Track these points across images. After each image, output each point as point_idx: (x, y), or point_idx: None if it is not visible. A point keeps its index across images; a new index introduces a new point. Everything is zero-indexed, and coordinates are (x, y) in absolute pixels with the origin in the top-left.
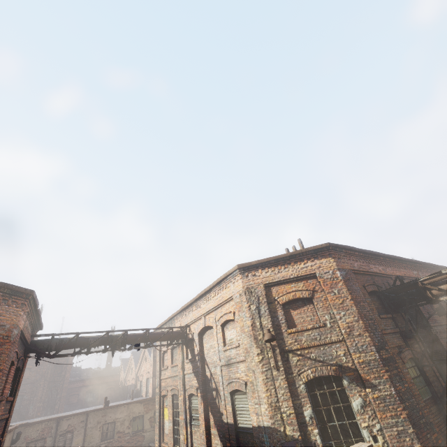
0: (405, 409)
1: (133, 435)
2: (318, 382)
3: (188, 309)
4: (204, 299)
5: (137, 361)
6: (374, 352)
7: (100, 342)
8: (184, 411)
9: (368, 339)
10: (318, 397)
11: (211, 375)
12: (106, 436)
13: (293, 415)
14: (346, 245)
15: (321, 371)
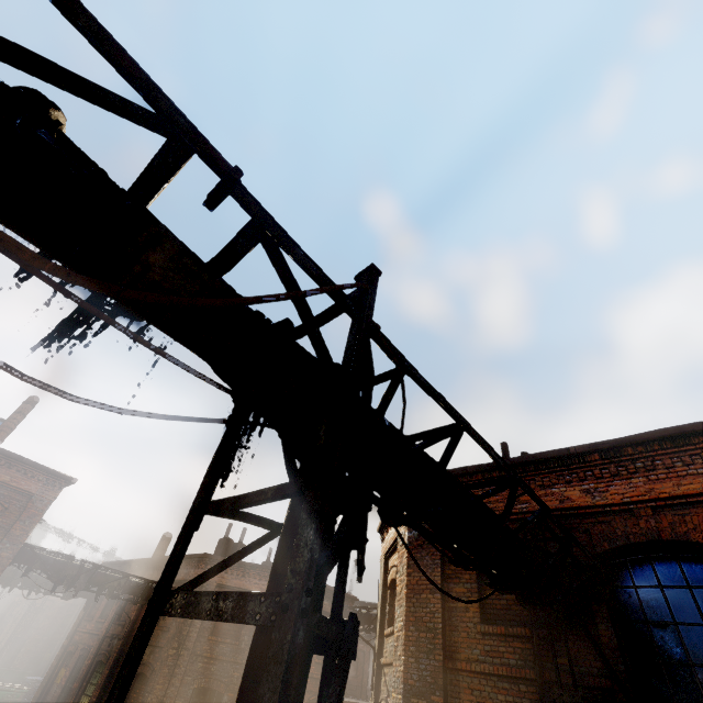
0: None
1: None
2: None
3: None
4: None
5: None
6: (401, 696)
7: None
8: None
9: (402, 668)
10: None
11: None
12: None
13: None
14: None
15: None
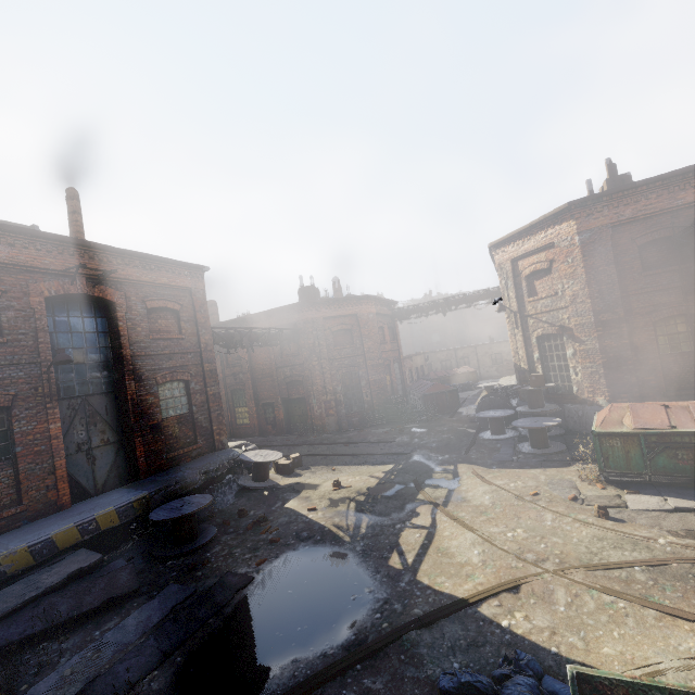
0: (603, 359)
1: None
2: (547, 337)
3: None
4: None
5: None
6: (591, 316)
7: (431, 308)
8: None
9: (588, 306)
10: (546, 347)
11: None
12: (496, 362)
13: (525, 357)
14: (611, 189)
15: (547, 331)
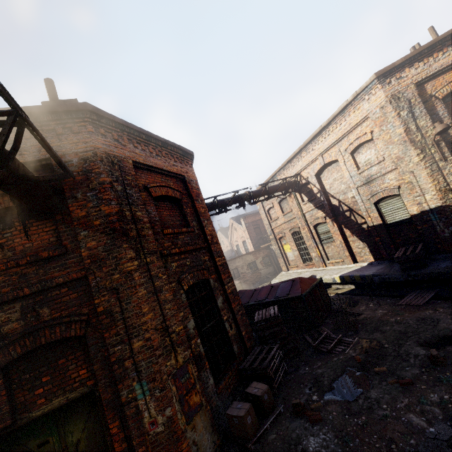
0: None
1: (252, 273)
2: None
3: (294, 159)
4: (319, 139)
5: (225, 235)
6: None
7: (233, 201)
8: (312, 237)
9: None
10: None
11: (339, 202)
12: (234, 276)
13: None
14: None
15: None
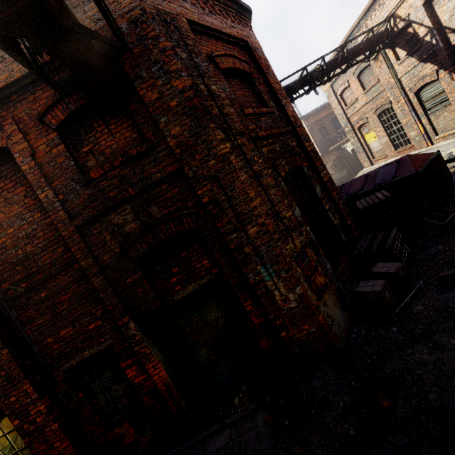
0: None
1: None
2: None
3: None
4: None
5: None
6: None
7: (301, 84)
8: (412, 110)
9: None
10: None
11: None
12: None
13: None
14: None
15: None
